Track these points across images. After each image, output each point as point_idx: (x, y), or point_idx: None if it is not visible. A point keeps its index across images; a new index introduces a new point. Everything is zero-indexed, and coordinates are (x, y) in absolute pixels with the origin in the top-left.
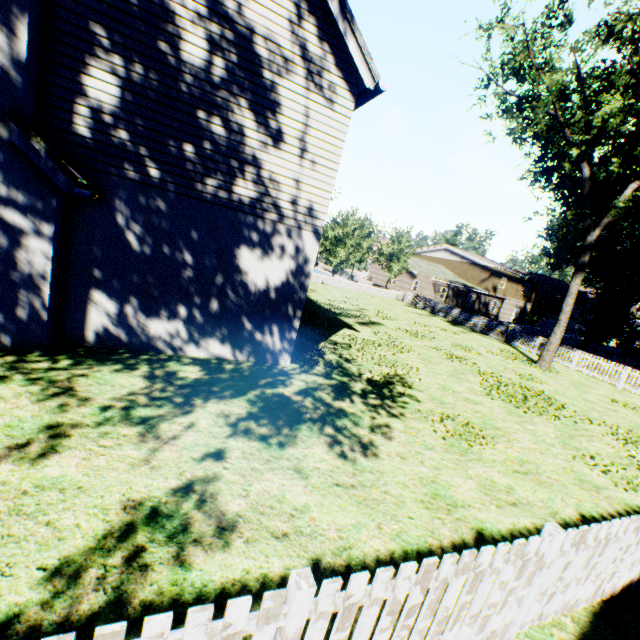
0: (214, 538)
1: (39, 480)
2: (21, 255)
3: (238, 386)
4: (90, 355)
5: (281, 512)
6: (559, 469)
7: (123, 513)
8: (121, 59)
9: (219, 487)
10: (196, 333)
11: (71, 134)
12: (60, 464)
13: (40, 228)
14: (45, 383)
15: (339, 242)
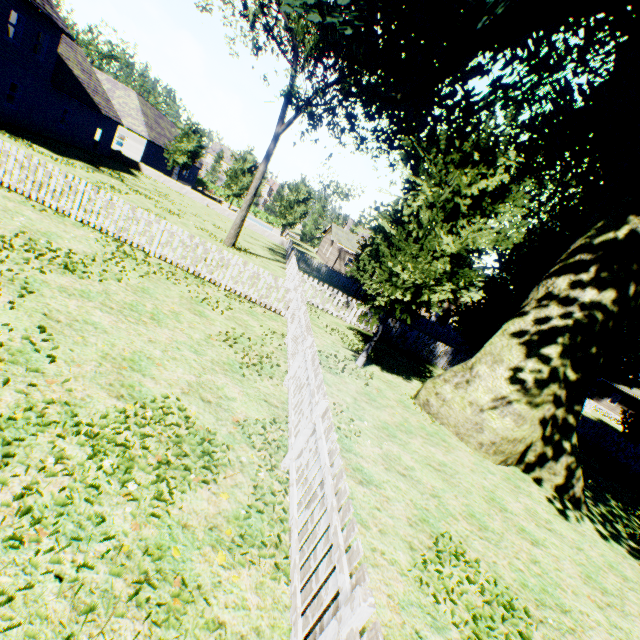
0: None
1: None
2: None
3: None
4: None
5: None
6: None
7: None
8: None
9: None
10: None
11: None
12: None
13: None
14: None
15: (236, 177)
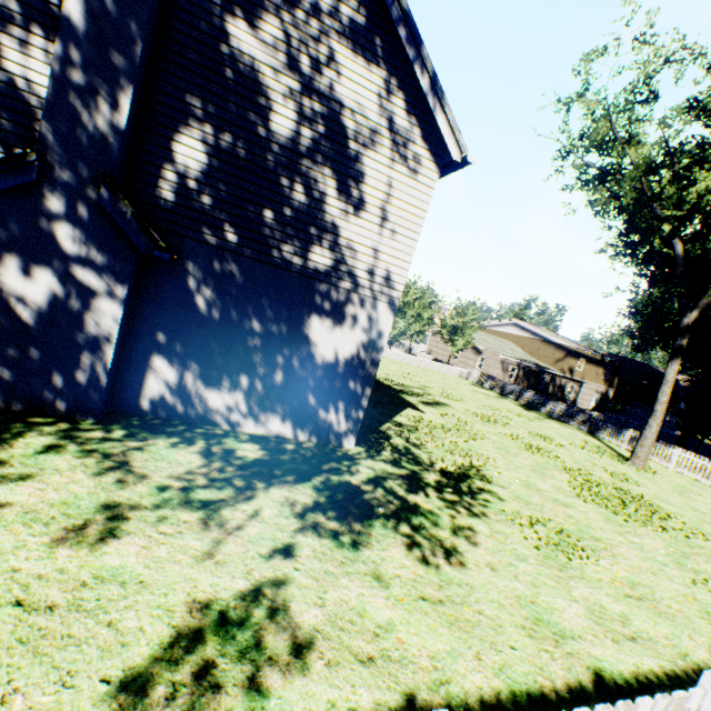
0: (291, 657)
1: (98, 570)
2: (91, 316)
3: (301, 470)
4: (144, 426)
5: (363, 629)
6: (679, 596)
7: (189, 617)
8: (212, 128)
9: (291, 592)
10: (256, 407)
11: (154, 197)
12: (119, 552)
13: (113, 289)
14: (100, 455)
15: (398, 311)
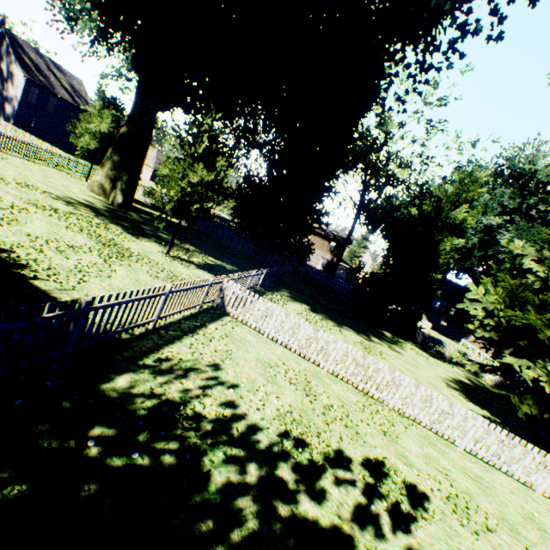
0: None
1: None
2: None
3: None
4: None
5: None
6: None
7: None
8: None
9: None
10: None
11: None
12: None
13: None
14: None
15: None
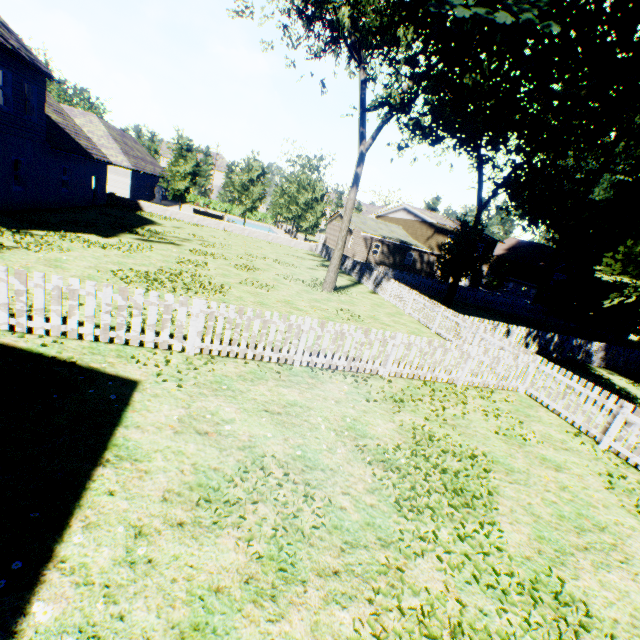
0: None
1: None
2: None
3: None
4: None
5: None
6: None
7: None
8: None
9: None
10: None
11: None
12: None
13: None
14: None
15: (244, 189)
